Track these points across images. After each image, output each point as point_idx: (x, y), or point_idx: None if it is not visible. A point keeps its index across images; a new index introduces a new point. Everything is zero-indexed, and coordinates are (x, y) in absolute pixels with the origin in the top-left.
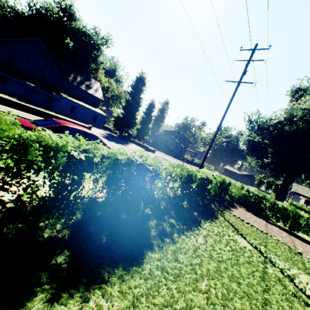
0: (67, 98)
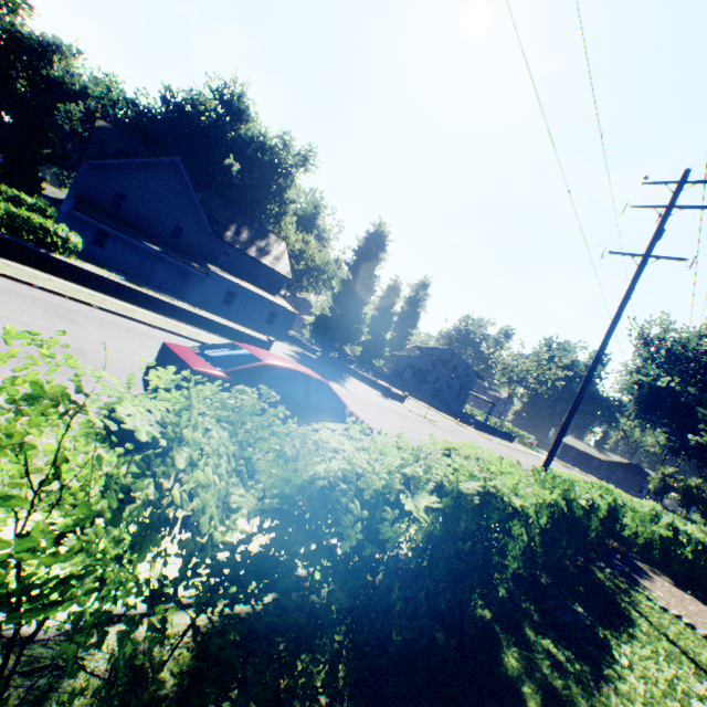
0: (219, 274)
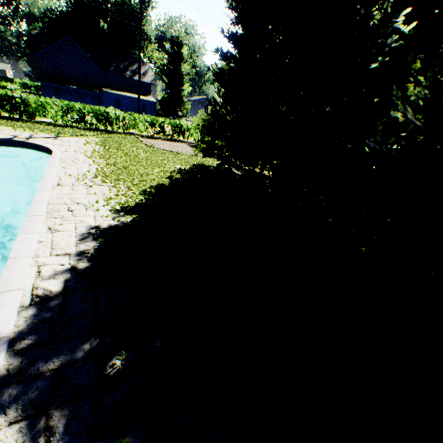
0: (107, 92)
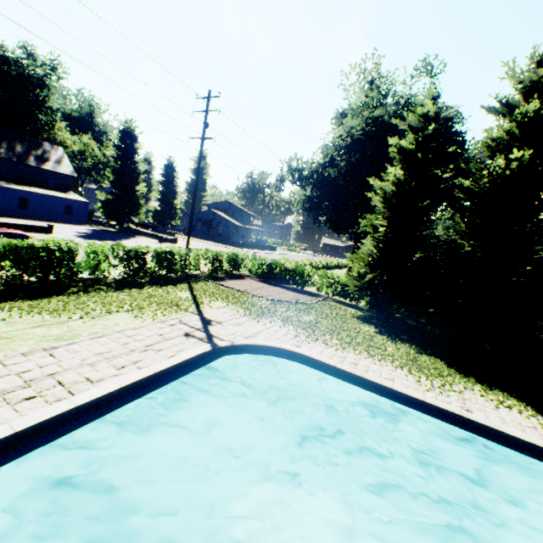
0: (5, 187)
